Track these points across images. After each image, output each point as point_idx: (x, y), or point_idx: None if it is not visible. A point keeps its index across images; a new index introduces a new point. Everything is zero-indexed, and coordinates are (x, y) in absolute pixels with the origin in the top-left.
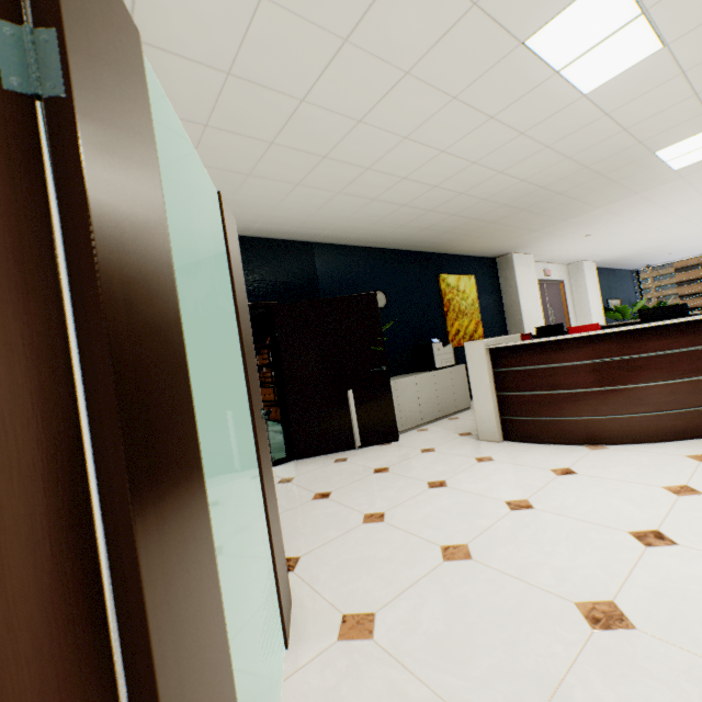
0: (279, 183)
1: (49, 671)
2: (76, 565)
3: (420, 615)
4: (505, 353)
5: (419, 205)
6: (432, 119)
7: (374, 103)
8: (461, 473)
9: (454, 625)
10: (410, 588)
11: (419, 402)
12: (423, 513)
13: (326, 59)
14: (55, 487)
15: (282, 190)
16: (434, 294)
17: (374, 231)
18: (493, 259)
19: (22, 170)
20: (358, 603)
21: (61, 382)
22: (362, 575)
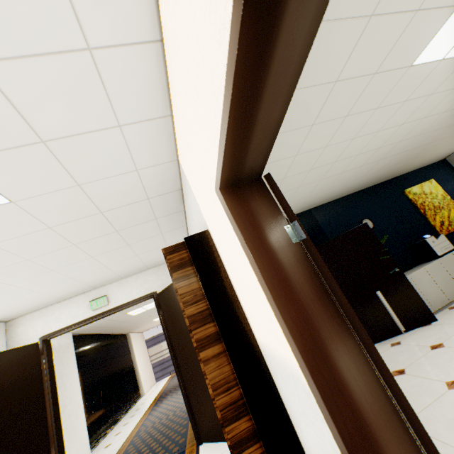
0: (288, 192)
1: (393, 434)
2: (380, 393)
3: None
4: None
5: (371, 161)
6: (366, 123)
7: (331, 136)
8: None
9: None
10: None
11: (437, 285)
12: None
13: (304, 136)
14: (361, 364)
15: (290, 193)
16: (406, 204)
17: (346, 187)
18: (442, 160)
19: (307, 264)
20: None
21: (345, 326)
22: None
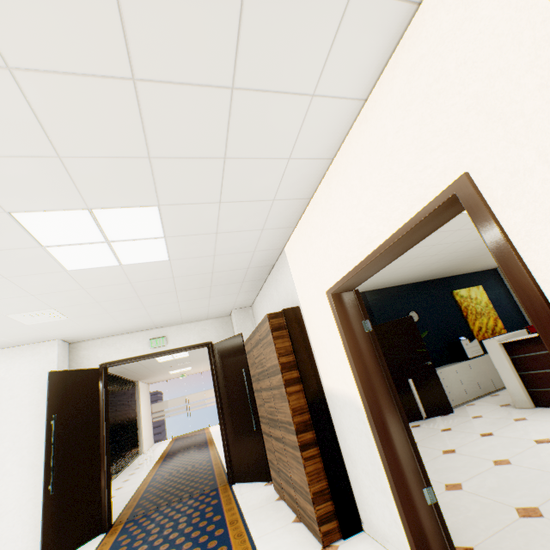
0: None
1: (395, 426)
2: (394, 409)
3: (484, 482)
4: (514, 345)
5: (426, 263)
6: (425, 239)
7: None
8: (502, 428)
9: (502, 484)
10: (477, 475)
11: (462, 384)
12: (479, 448)
13: None
14: (388, 395)
15: None
16: (452, 305)
17: (400, 279)
18: (493, 269)
19: (370, 344)
20: (451, 480)
21: (383, 377)
22: (450, 472)
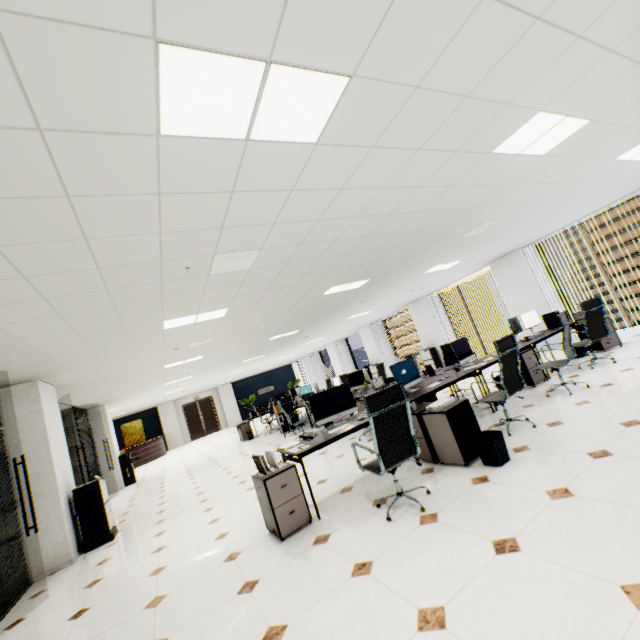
0: None
1: None
2: None
3: None
4: None
5: None
6: None
7: None
8: None
9: None
10: None
11: None
12: None
13: None
14: None
15: None
16: (120, 432)
17: None
18: (156, 407)
19: None
20: None
21: None
22: None
